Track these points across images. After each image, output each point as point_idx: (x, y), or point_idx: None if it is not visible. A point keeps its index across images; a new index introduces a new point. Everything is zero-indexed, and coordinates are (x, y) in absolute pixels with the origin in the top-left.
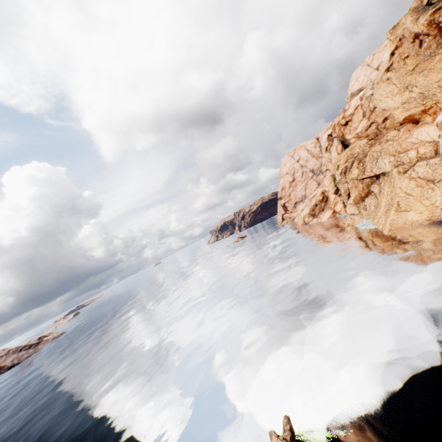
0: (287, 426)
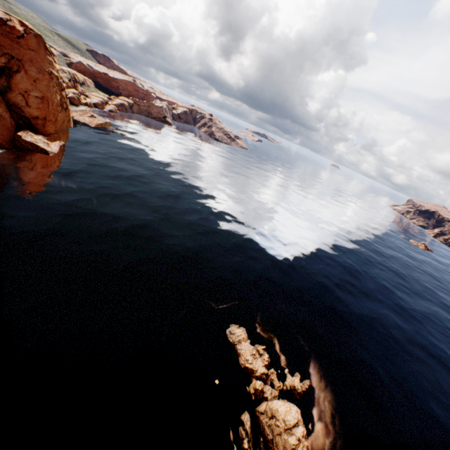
0: (306, 386)
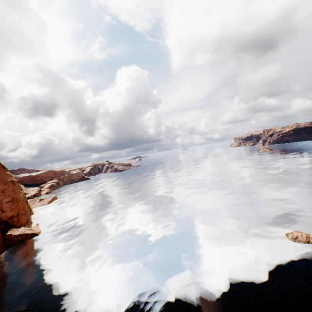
0: None
